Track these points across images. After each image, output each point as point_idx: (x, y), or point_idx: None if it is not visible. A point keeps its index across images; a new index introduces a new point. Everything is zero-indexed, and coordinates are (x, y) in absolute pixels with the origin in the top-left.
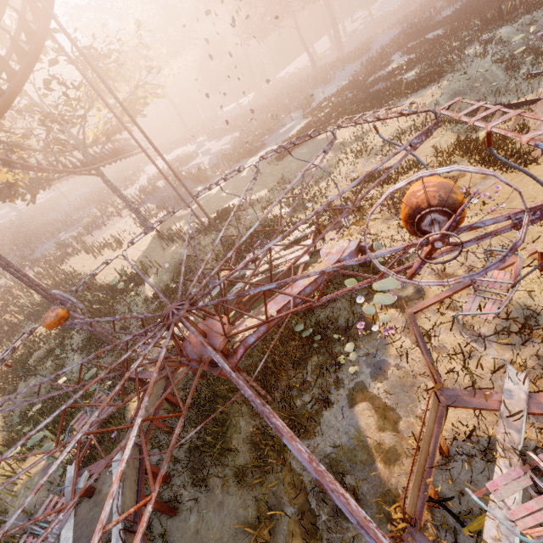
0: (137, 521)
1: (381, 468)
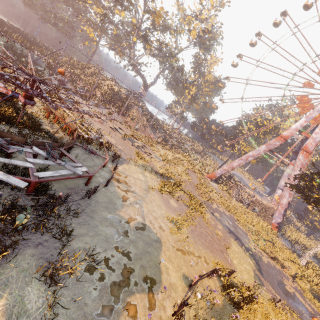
0: (24, 145)
1: (56, 135)
